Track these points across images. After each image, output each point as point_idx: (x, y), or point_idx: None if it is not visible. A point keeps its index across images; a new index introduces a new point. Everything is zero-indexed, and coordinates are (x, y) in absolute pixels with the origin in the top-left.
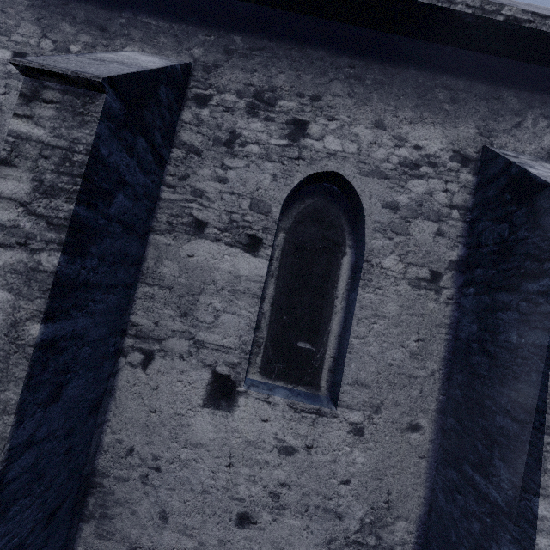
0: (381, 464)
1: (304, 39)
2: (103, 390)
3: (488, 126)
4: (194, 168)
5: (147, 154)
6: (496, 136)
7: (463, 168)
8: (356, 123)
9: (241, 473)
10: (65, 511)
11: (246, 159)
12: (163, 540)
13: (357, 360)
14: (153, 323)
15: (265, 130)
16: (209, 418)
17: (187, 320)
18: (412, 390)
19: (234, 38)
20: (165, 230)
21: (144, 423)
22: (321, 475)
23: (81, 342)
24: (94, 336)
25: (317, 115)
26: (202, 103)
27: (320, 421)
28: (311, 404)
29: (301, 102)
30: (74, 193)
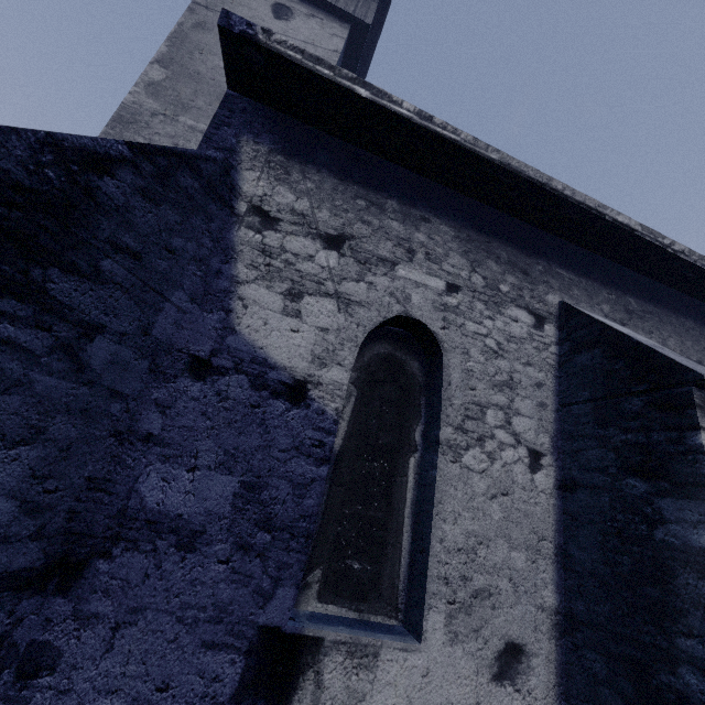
0: None
1: (676, 308)
2: None
3: None
4: None
5: None
6: None
7: None
8: None
9: None
10: None
11: None
12: None
13: None
14: None
15: None
16: None
17: None
18: None
19: (628, 299)
20: None
21: None
22: None
23: None
24: None
25: None
26: None
27: None
28: None
29: None
30: None
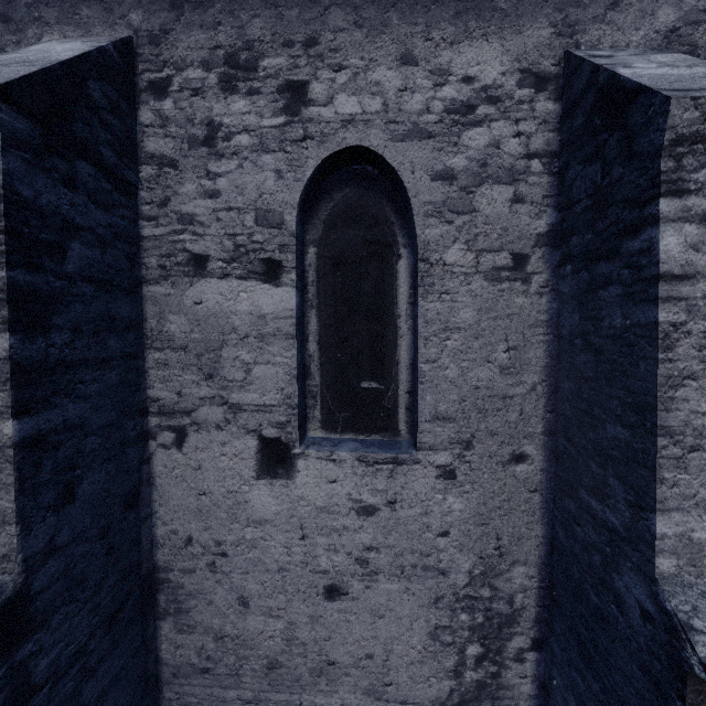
0: (483, 507)
1: None
2: (137, 481)
3: (569, 18)
4: (173, 186)
5: (100, 182)
6: (583, 30)
7: (539, 95)
8: (373, 65)
9: (318, 544)
10: (131, 612)
11: (236, 157)
12: (249, 625)
13: (433, 390)
14: (175, 394)
15: (251, 109)
16: (267, 491)
17: (214, 382)
18: (509, 414)
19: None
20: (159, 278)
21: (196, 508)
22: (413, 531)
23: (82, 432)
24: (99, 422)
25: (317, 68)
26: (160, 92)
27: (400, 471)
28: (385, 453)
29: (291, 55)
30: (1, 256)
